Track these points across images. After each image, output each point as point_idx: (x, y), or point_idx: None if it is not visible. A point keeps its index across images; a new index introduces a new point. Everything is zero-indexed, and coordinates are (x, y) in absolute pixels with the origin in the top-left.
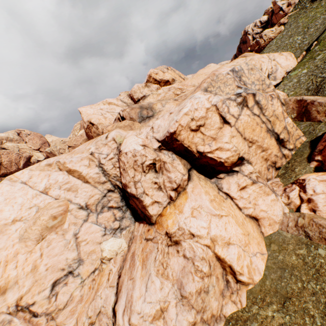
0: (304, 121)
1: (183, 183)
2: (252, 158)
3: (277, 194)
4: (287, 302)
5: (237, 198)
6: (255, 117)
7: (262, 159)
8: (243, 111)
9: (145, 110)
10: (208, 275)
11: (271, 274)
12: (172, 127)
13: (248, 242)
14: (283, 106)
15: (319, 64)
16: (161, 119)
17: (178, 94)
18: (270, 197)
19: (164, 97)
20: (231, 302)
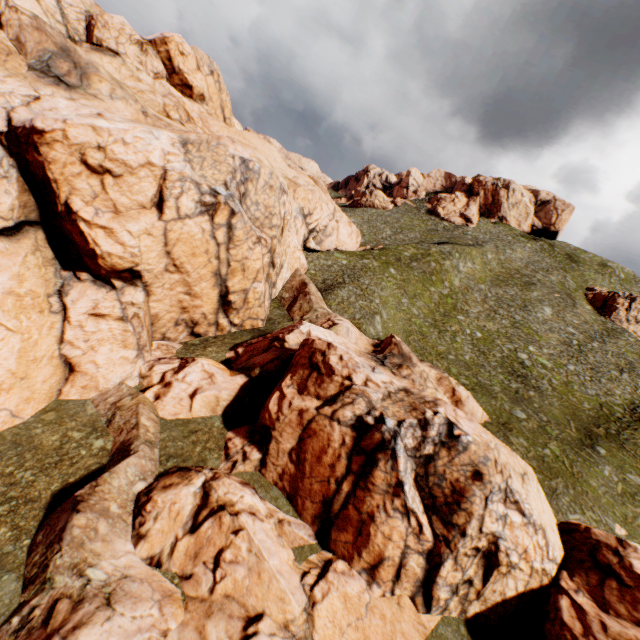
0: (285, 308)
1: None
2: (160, 290)
3: (144, 357)
4: None
5: (72, 323)
6: (213, 242)
7: (179, 304)
8: (200, 218)
9: (71, 64)
10: None
11: None
12: (48, 121)
13: (10, 388)
14: (272, 268)
15: (358, 267)
16: (73, 104)
17: (170, 117)
18: (125, 353)
19: (142, 92)
20: None
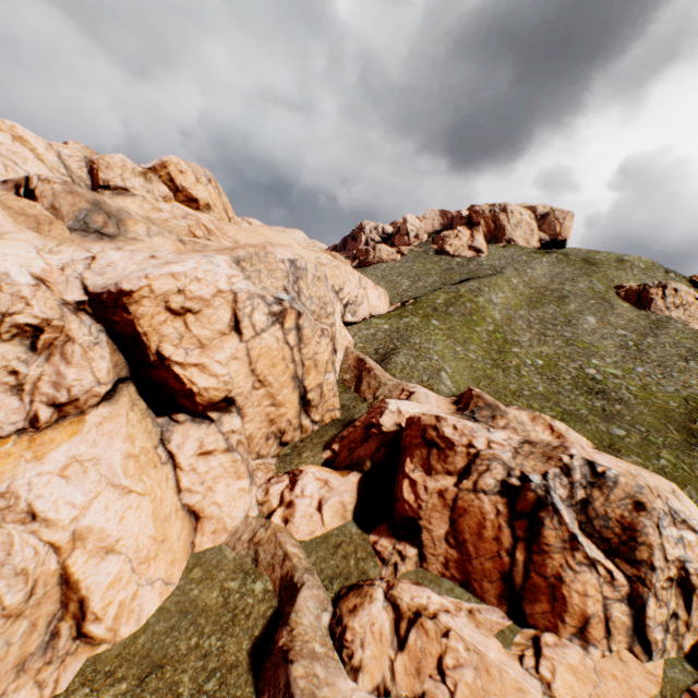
0: (352, 390)
1: (88, 400)
2: (251, 409)
3: (256, 483)
4: (153, 675)
5: (185, 469)
6: (287, 347)
7: (267, 417)
8: (273, 328)
9: (104, 215)
10: (11, 614)
11: (160, 623)
12: (133, 281)
13: (156, 555)
14: (335, 355)
15: (401, 328)
16: (126, 254)
17: (197, 236)
18: (241, 484)
19: (167, 221)
20: (33, 685)
